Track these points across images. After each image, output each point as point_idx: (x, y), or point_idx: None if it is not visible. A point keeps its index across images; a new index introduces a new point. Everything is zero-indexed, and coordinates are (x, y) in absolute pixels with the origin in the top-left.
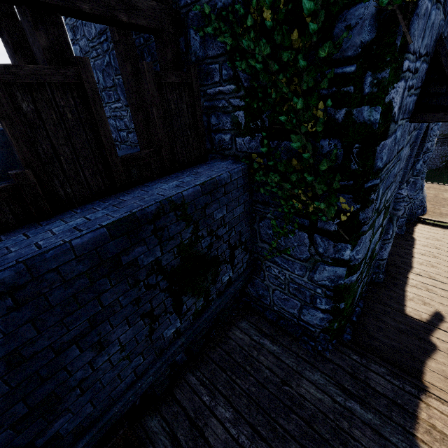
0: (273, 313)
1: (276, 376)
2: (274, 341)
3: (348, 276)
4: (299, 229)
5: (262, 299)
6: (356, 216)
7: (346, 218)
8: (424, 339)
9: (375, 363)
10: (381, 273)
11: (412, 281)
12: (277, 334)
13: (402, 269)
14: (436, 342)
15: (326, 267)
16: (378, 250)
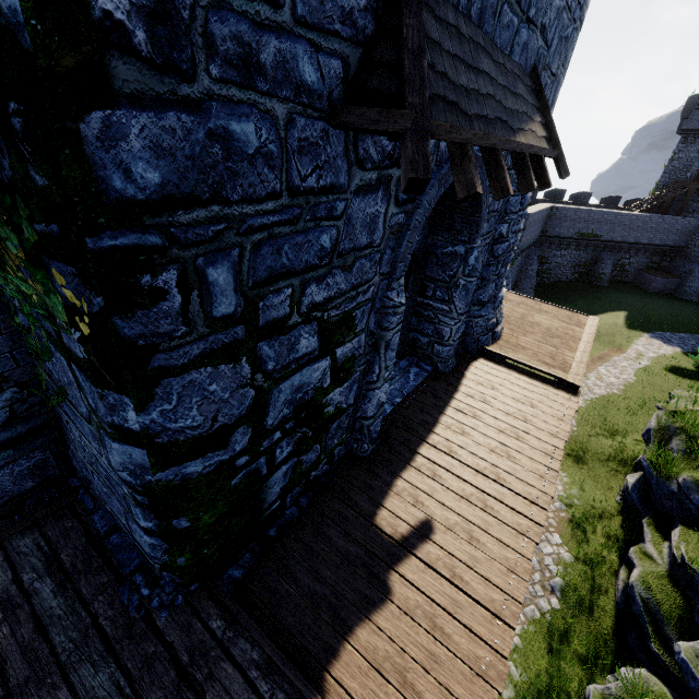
0: (108, 518)
1: (2, 681)
2: (67, 585)
3: (164, 465)
4: (54, 345)
5: (92, 487)
6: (108, 327)
7: (88, 328)
8: (377, 578)
9: (249, 639)
10: (366, 441)
11: (418, 459)
12: (85, 568)
13: (414, 434)
14: (394, 584)
15: (111, 443)
16: (354, 401)
